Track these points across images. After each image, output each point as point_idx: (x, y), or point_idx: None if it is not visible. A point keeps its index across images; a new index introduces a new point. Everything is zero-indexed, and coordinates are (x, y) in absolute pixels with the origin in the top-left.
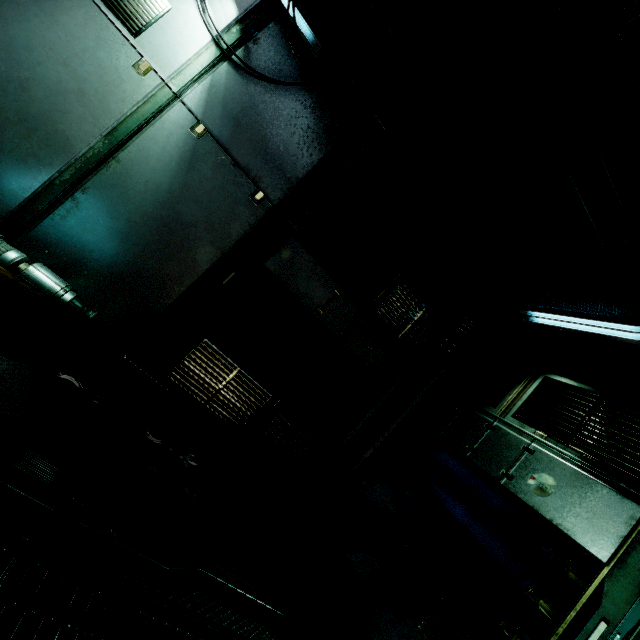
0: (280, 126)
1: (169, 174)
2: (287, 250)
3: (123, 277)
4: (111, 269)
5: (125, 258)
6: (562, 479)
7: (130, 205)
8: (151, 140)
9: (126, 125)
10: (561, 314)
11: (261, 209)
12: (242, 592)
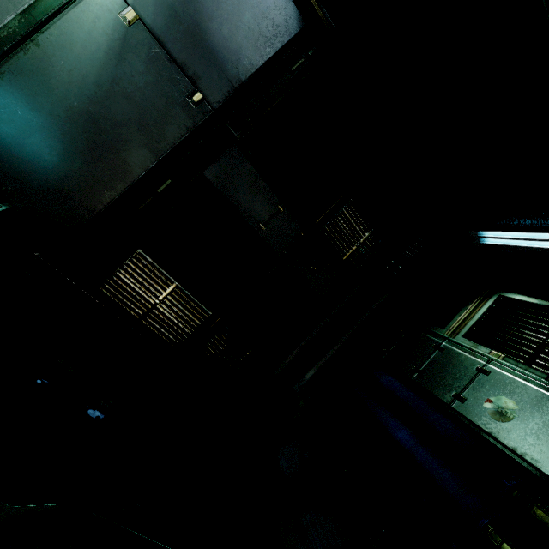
0: (220, 20)
1: (96, 64)
2: (228, 159)
3: (47, 177)
4: (33, 167)
5: (48, 156)
6: (526, 403)
7: (52, 96)
8: (75, 23)
9: (45, 3)
10: (517, 231)
11: (199, 112)
12: (133, 532)
